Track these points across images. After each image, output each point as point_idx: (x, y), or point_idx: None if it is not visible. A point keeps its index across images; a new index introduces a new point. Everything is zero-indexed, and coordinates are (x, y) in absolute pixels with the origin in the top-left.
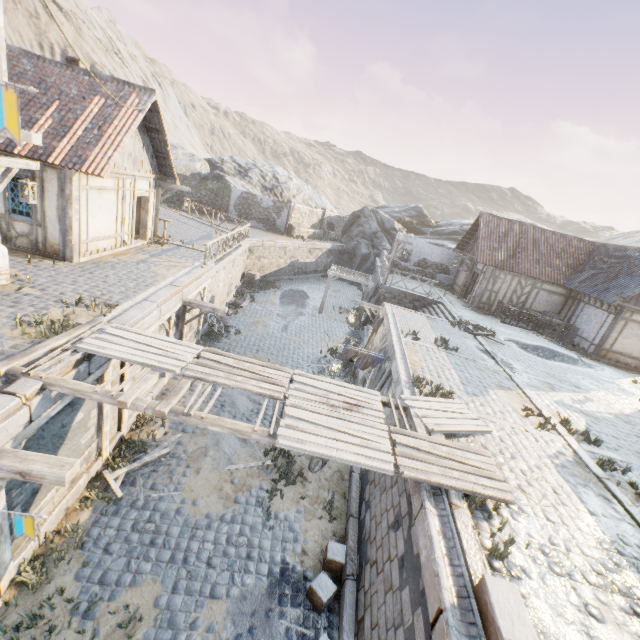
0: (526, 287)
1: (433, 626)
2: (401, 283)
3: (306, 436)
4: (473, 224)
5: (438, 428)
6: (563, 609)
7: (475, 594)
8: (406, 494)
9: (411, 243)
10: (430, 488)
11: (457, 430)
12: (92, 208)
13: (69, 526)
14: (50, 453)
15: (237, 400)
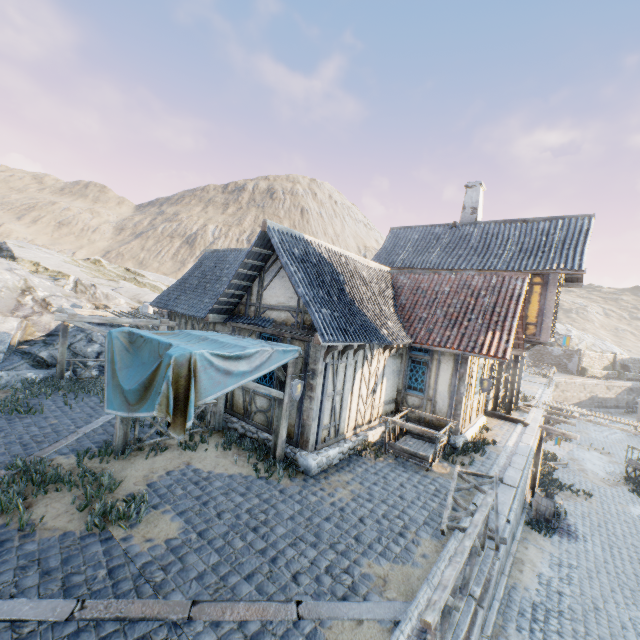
0: None
1: None
2: None
3: None
4: None
5: None
6: None
7: None
8: None
9: None
10: None
11: None
12: None
13: (544, 468)
14: None
15: (590, 459)
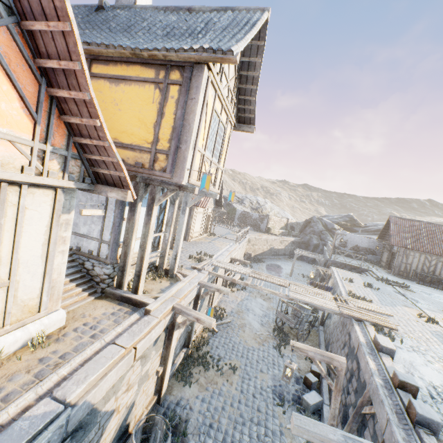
0: (432, 261)
1: (357, 351)
2: (341, 259)
3: (300, 297)
4: (386, 223)
5: (361, 306)
6: (415, 358)
7: (373, 341)
8: (347, 333)
9: (345, 234)
10: (356, 322)
11: (371, 310)
12: (196, 220)
13: (203, 335)
14: (202, 301)
15: (254, 309)
